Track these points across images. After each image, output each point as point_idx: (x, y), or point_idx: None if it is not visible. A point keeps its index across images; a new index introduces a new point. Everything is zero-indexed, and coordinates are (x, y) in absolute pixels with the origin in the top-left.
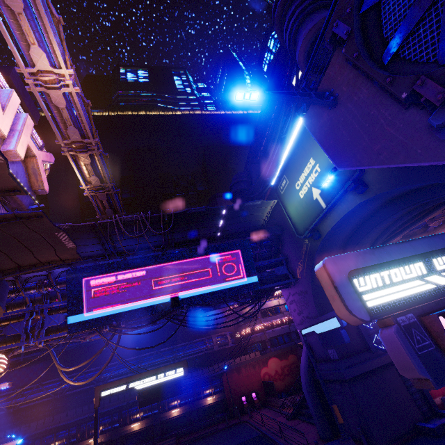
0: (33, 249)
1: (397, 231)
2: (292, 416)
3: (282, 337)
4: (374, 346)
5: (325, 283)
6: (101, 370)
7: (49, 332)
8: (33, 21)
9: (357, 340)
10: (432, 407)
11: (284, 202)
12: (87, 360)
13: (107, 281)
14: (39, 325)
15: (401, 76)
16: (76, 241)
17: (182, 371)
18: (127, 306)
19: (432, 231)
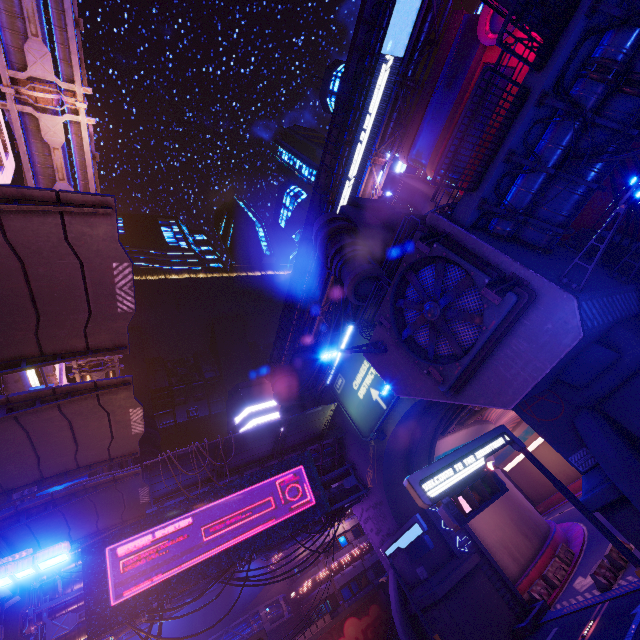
0: (102, 514)
1: (450, 419)
2: None
3: (356, 581)
4: (458, 550)
5: (410, 490)
6: None
7: None
8: None
9: (442, 548)
10: (523, 604)
11: (343, 402)
12: None
13: (141, 544)
14: None
15: (422, 362)
16: None
17: None
18: (171, 574)
19: (479, 412)
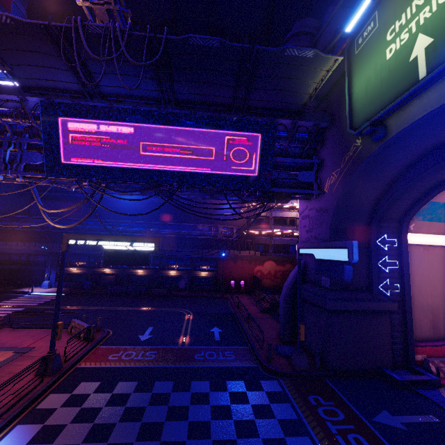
0: None
1: None
2: (265, 311)
3: (287, 247)
4: (378, 290)
5: None
6: (80, 221)
7: (29, 169)
8: None
9: (362, 278)
10: (409, 360)
11: (353, 70)
12: (67, 208)
13: (87, 129)
14: (16, 159)
15: None
16: (37, 57)
17: (153, 247)
18: (109, 165)
19: None
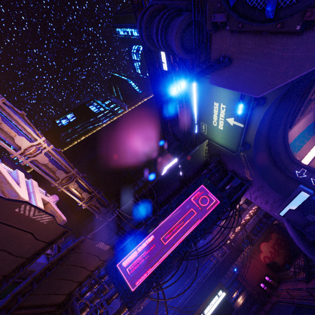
0: (85, 265)
1: (294, 113)
2: (308, 279)
3: (257, 225)
4: None
5: None
6: None
7: None
8: (9, 123)
9: None
10: None
11: (211, 138)
12: None
13: (133, 257)
14: None
15: (288, 18)
16: None
17: (223, 292)
18: (155, 266)
19: (313, 101)
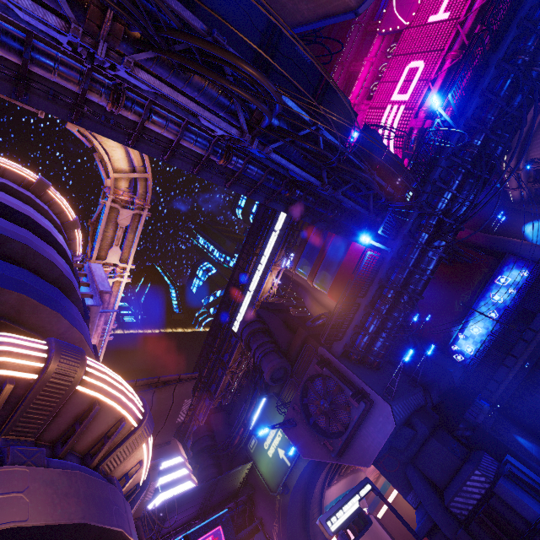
0: None
1: (334, 471)
2: None
3: None
4: None
5: (321, 527)
6: None
7: None
8: None
9: None
10: None
11: (255, 460)
12: None
13: None
14: None
15: (320, 436)
16: None
17: None
18: None
19: None
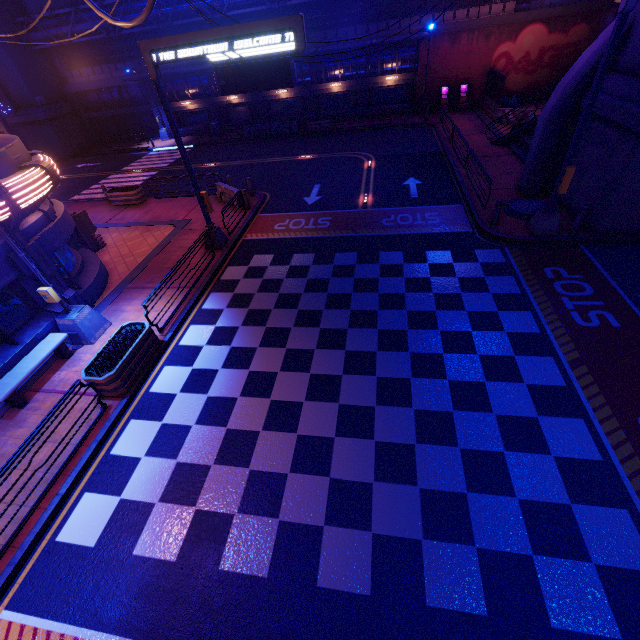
0: None
1: None
2: (501, 142)
3: None
4: None
5: None
6: (149, 4)
7: None
8: None
9: None
10: None
11: None
12: None
13: None
14: None
15: None
16: None
17: (292, 41)
18: None
19: None
